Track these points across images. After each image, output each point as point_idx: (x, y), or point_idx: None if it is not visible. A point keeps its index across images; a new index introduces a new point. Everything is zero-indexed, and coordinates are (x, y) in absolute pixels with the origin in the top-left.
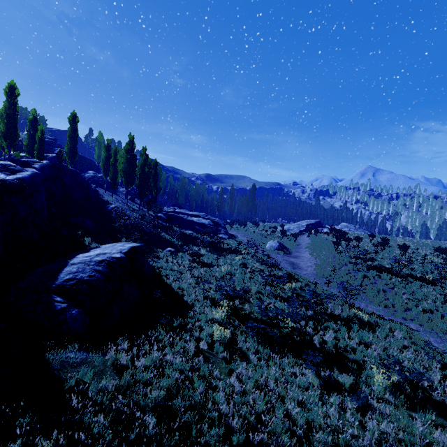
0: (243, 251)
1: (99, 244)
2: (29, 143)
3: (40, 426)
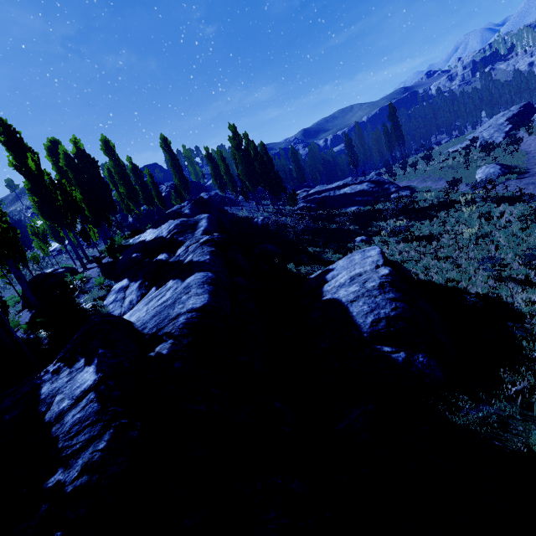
0: (461, 199)
1: (303, 266)
2: (144, 194)
3: None
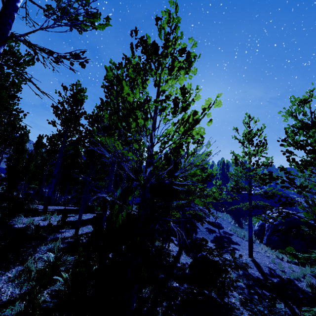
0: None
1: None
2: None
3: None
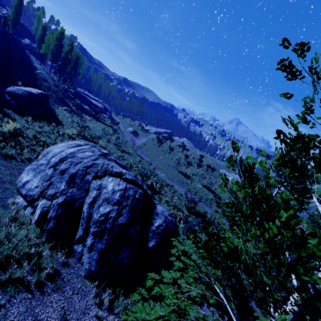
0: (109, 124)
1: None
2: None
3: (3, 118)
